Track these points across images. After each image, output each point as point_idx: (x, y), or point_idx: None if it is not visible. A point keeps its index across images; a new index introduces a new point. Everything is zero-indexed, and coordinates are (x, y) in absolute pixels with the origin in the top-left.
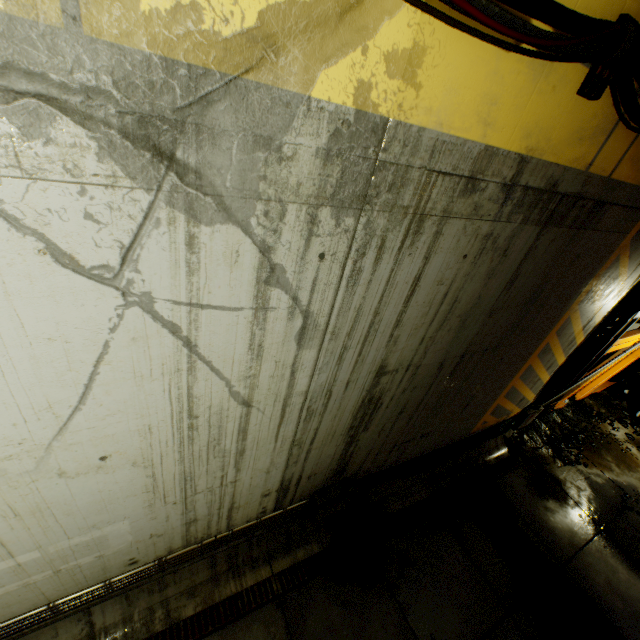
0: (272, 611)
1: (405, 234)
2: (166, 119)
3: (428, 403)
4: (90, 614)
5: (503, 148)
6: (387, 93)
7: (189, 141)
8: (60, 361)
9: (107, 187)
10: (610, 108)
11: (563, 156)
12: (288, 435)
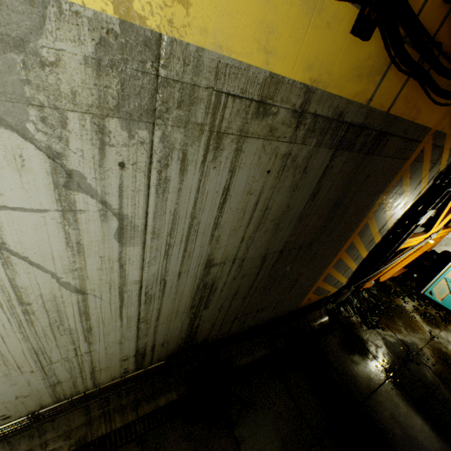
0: (133, 448)
1: (206, 149)
2: None
3: (258, 287)
4: None
5: (288, 77)
6: (152, 6)
7: None
8: None
9: None
10: (382, 50)
11: (345, 90)
12: (132, 315)
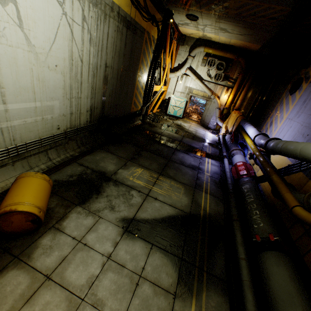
0: (100, 150)
1: (104, 18)
2: None
3: (118, 88)
4: (48, 154)
5: (115, 2)
6: None
7: None
8: (52, 25)
9: None
10: (129, 1)
11: (125, 9)
12: (90, 82)
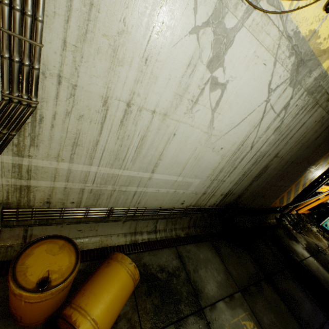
0: (209, 243)
1: (311, 107)
2: (303, 61)
3: (273, 179)
4: (157, 223)
5: None
6: None
7: (302, 67)
8: (246, 110)
9: (286, 71)
10: None
11: None
12: (245, 168)
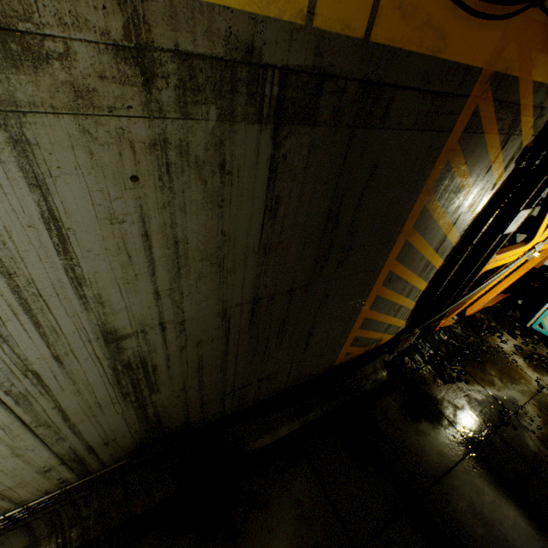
0: None
1: None
2: None
3: (241, 352)
4: None
5: None
6: None
7: None
8: None
9: None
10: None
11: None
12: (7, 421)
